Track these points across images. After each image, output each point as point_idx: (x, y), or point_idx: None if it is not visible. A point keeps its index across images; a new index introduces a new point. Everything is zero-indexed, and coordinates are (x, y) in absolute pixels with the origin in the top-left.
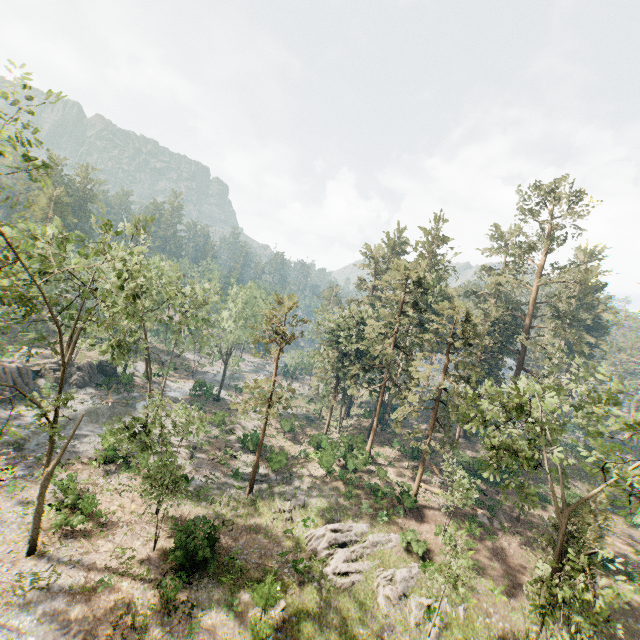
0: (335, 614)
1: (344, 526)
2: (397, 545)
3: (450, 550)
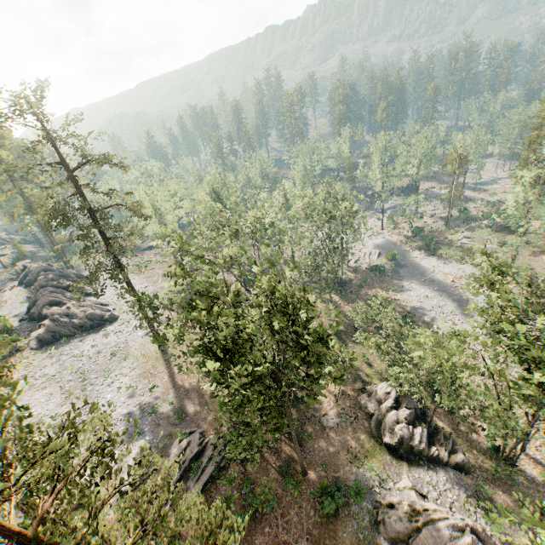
0: (453, 250)
1: (473, 234)
2: (495, 241)
3: (523, 245)
